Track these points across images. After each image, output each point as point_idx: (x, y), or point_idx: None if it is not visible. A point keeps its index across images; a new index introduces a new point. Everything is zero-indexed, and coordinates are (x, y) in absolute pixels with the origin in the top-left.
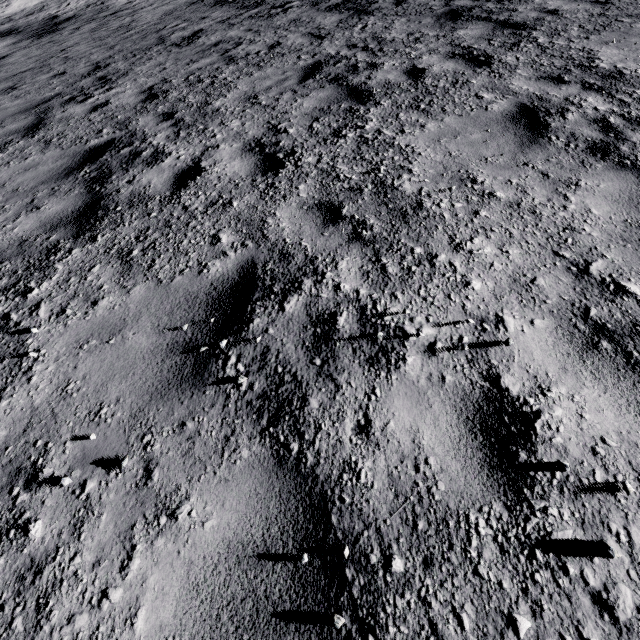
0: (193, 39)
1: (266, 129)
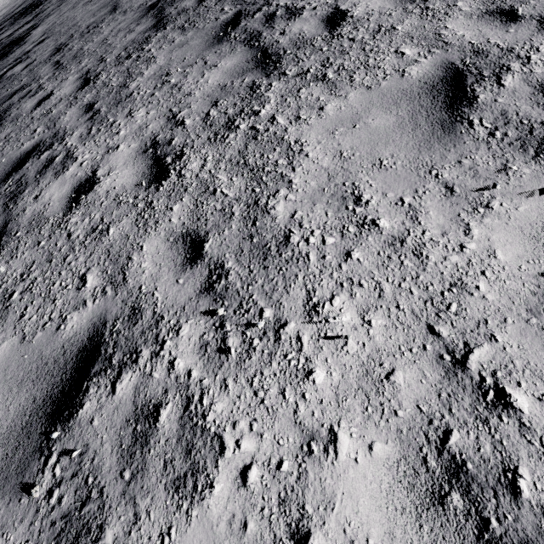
0: None
1: None
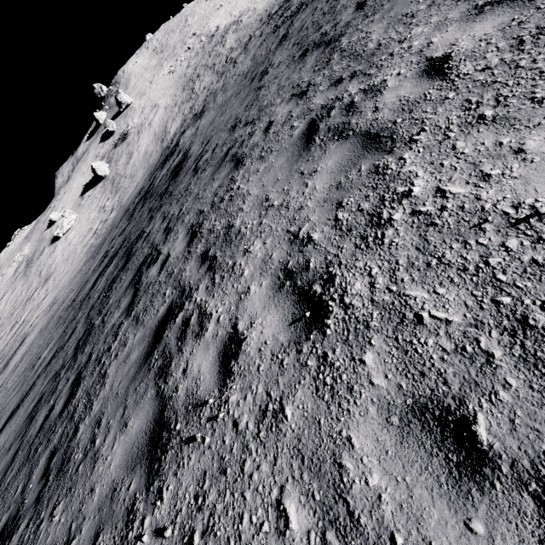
0: (285, 36)
1: None
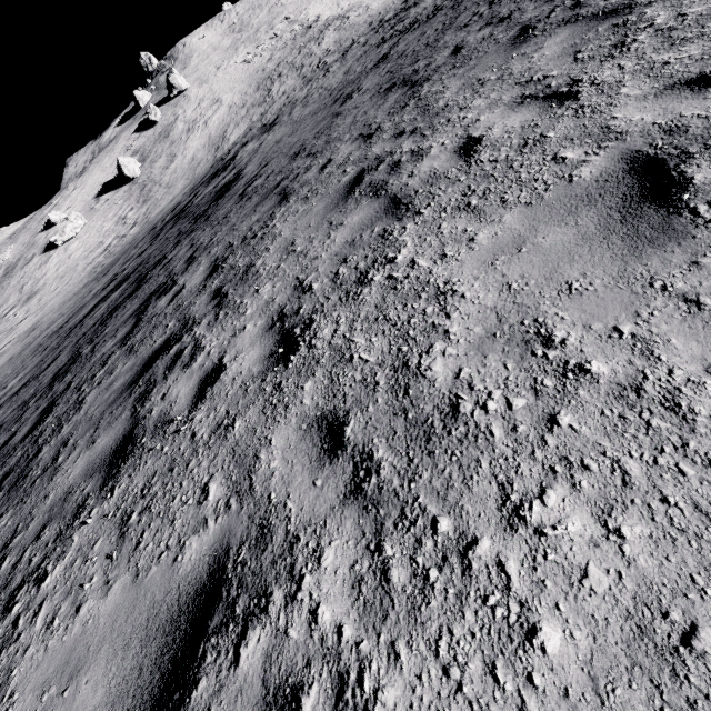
0: (386, 57)
1: (486, 22)
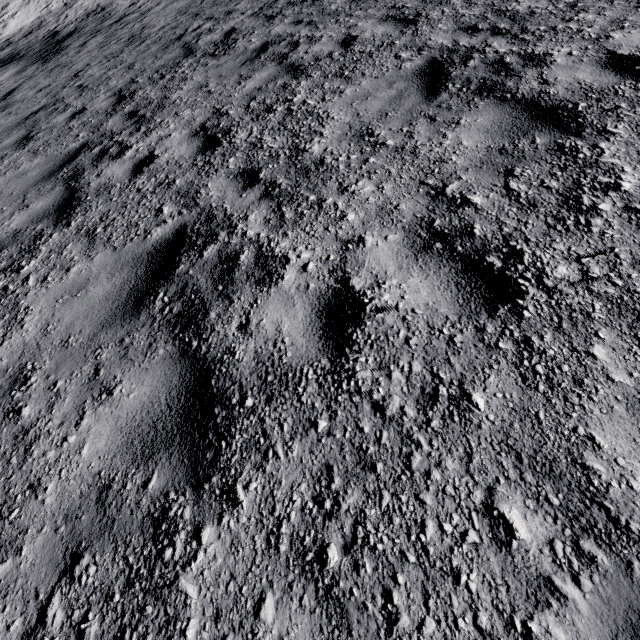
0: (229, 44)
1: (428, 198)
